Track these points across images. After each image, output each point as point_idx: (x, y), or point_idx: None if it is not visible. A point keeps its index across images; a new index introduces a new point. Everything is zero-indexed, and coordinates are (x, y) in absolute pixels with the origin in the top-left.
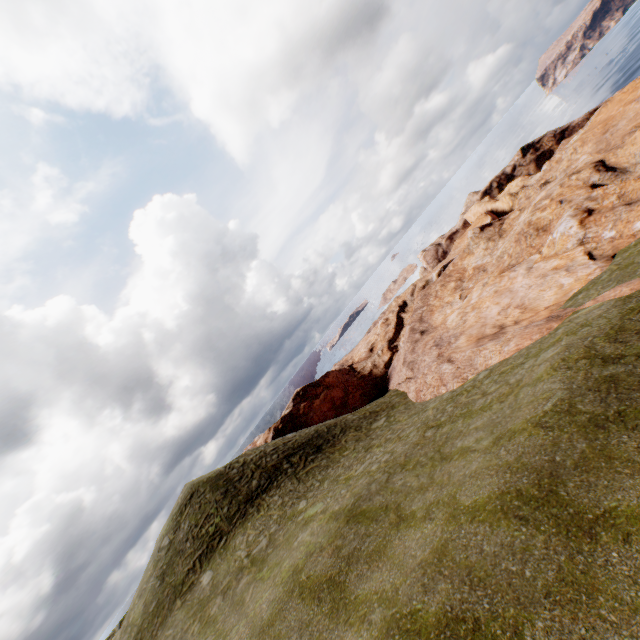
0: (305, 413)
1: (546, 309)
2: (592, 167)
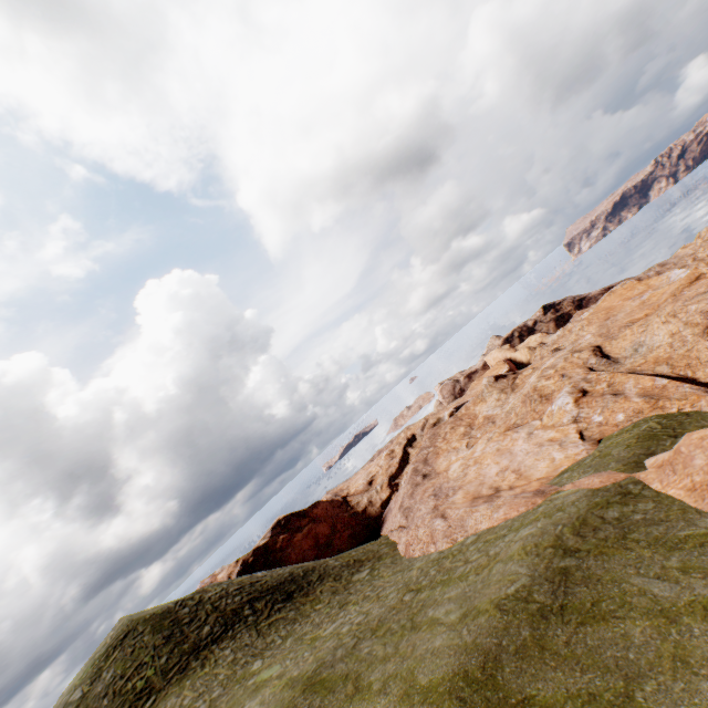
0: (283, 547)
1: (538, 480)
2: (591, 350)
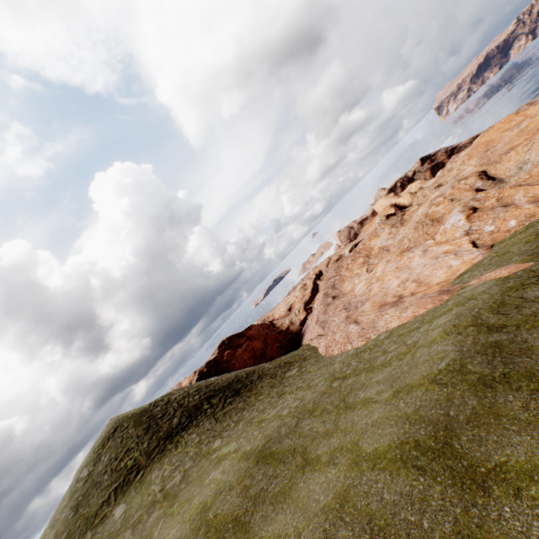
0: (228, 360)
1: (438, 284)
2: (477, 175)
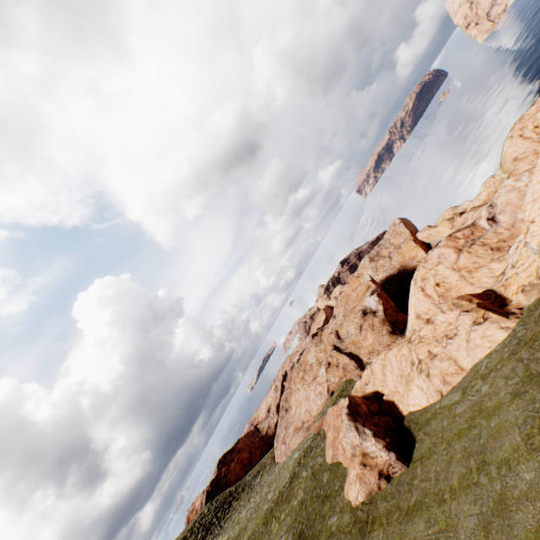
0: (225, 475)
1: (313, 417)
2: (334, 334)
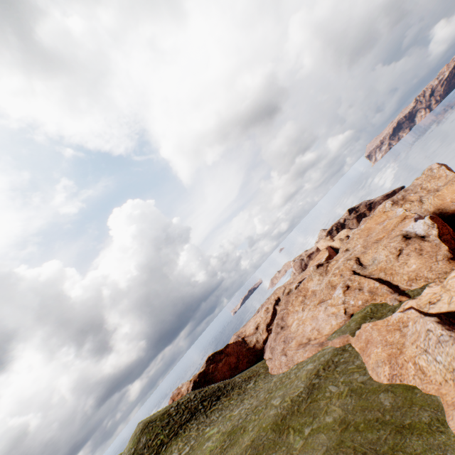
0: (212, 371)
1: (324, 336)
2: (354, 260)
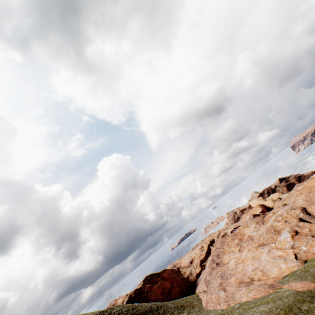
0: (147, 291)
1: (272, 278)
2: (300, 209)
